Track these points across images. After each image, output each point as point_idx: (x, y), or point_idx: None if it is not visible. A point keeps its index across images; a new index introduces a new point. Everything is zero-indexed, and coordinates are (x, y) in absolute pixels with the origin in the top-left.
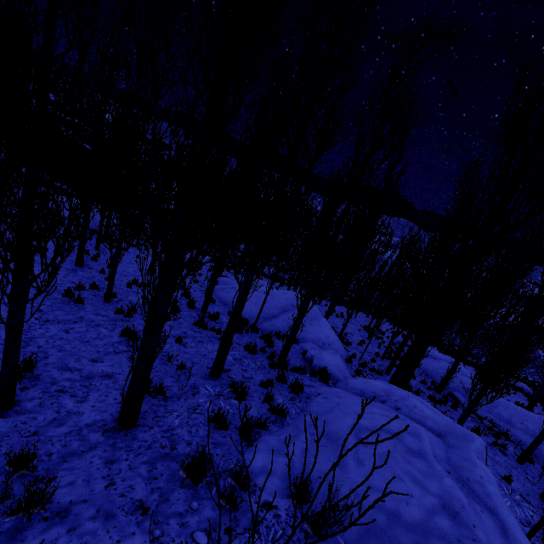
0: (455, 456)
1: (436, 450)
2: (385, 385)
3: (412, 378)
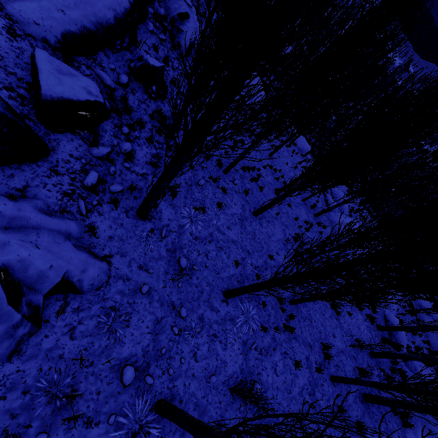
0: None
1: None
2: None
3: (419, 335)
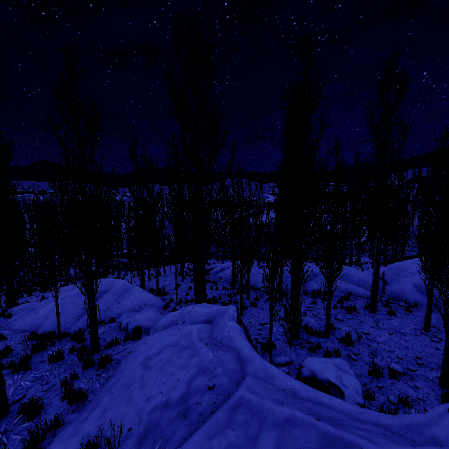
0: (216, 329)
1: (202, 334)
2: (180, 310)
3: (217, 290)
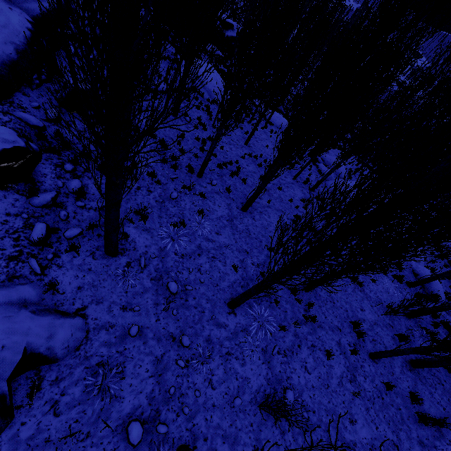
0: None
1: None
2: None
3: None
